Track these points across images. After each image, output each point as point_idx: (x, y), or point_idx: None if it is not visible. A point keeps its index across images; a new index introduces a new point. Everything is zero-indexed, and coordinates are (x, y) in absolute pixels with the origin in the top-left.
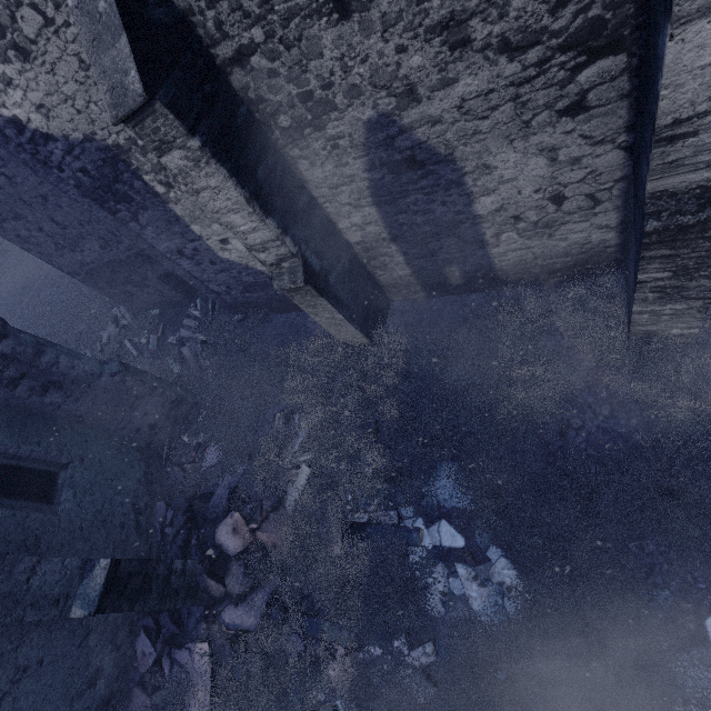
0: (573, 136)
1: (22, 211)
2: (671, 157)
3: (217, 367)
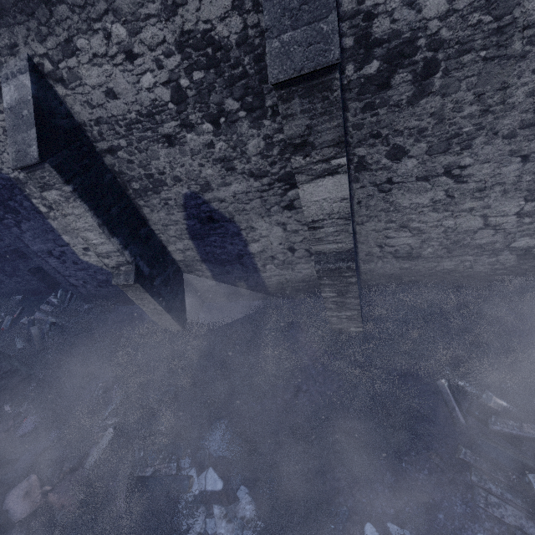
0: (292, 219)
1: None
2: (317, 236)
3: (58, 344)
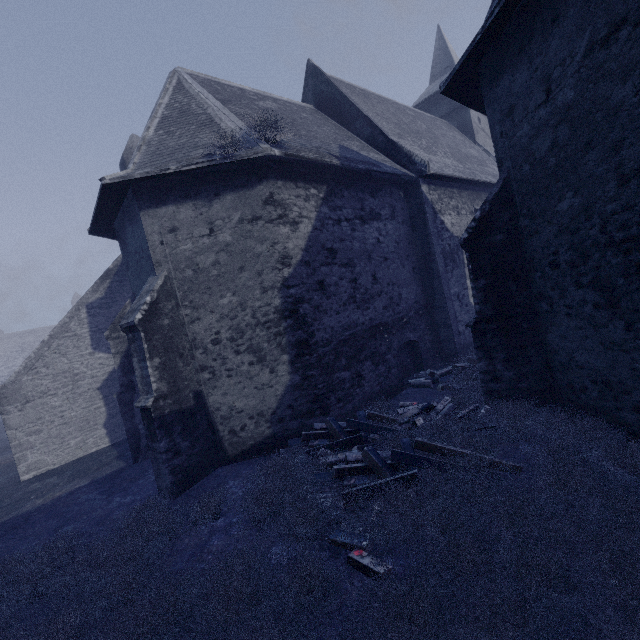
0: None
1: (358, 262)
2: None
3: None
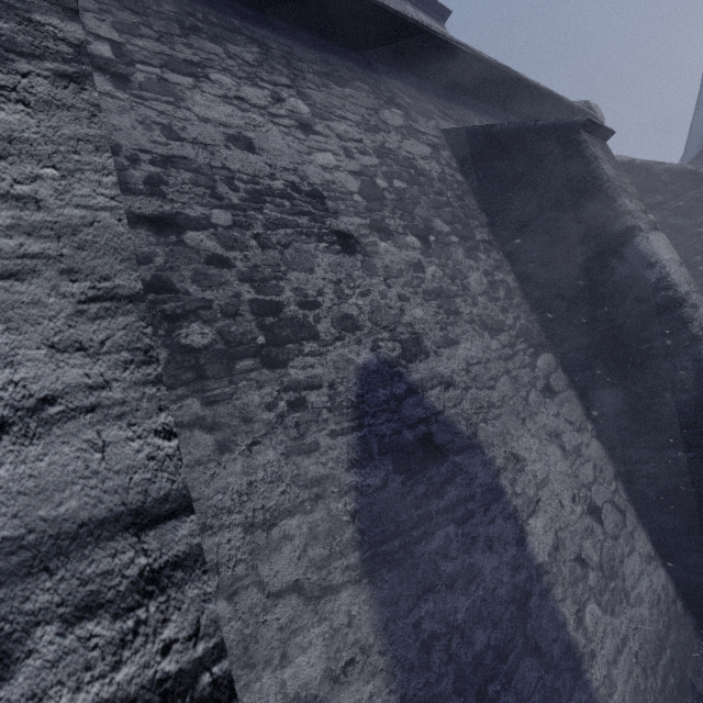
0: (561, 420)
1: None
2: None
3: None
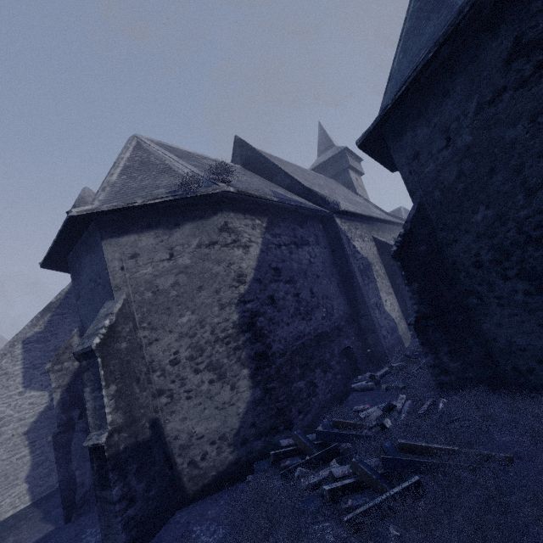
0: None
1: (298, 279)
2: None
3: None
